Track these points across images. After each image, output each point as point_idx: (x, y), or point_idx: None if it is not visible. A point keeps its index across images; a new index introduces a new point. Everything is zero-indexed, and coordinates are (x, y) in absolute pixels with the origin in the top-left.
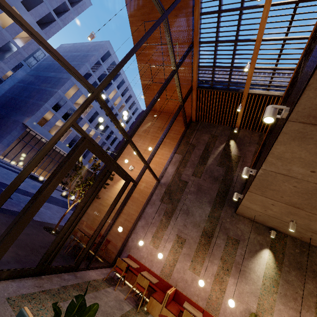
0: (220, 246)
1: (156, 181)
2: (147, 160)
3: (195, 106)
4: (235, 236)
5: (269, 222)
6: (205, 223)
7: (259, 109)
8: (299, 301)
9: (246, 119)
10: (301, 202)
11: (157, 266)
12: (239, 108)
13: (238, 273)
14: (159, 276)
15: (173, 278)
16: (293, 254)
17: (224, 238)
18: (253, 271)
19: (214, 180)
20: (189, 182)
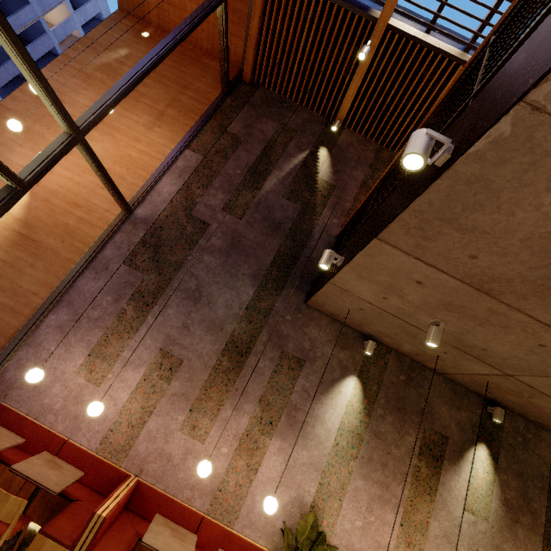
0: (262, 373)
1: (121, 209)
2: (79, 120)
3: (256, 33)
4: (297, 352)
5: (372, 324)
6: (238, 322)
7: (394, 83)
8: (391, 468)
9: (363, 103)
10: (517, 276)
11: (91, 429)
12: (365, 49)
13: (292, 427)
14: (95, 453)
15: (135, 454)
16: (396, 384)
17: (273, 356)
18: (322, 422)
19: (272, 227)
20: (214, 224)
